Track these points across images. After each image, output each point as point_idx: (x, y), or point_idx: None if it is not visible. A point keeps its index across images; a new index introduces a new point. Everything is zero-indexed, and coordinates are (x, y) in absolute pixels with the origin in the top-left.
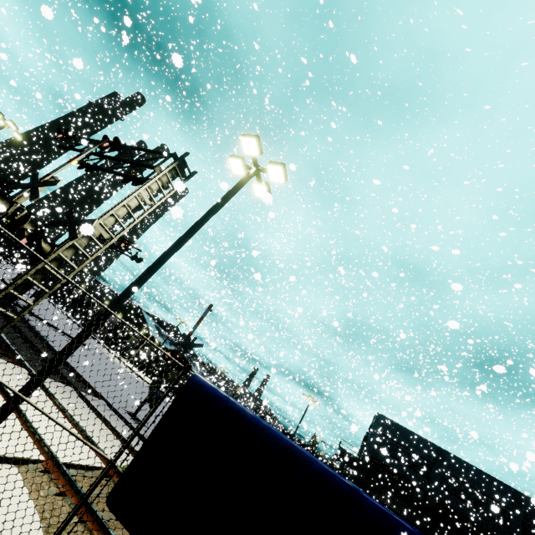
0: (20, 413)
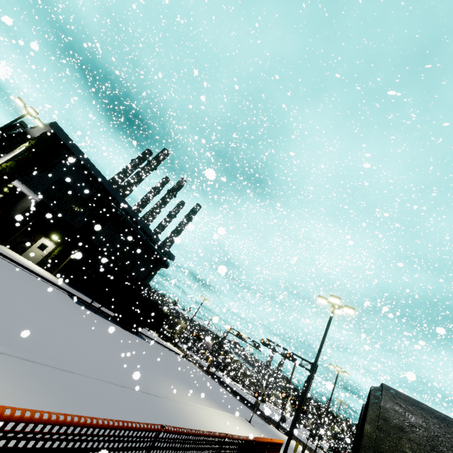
0: (307, 449)
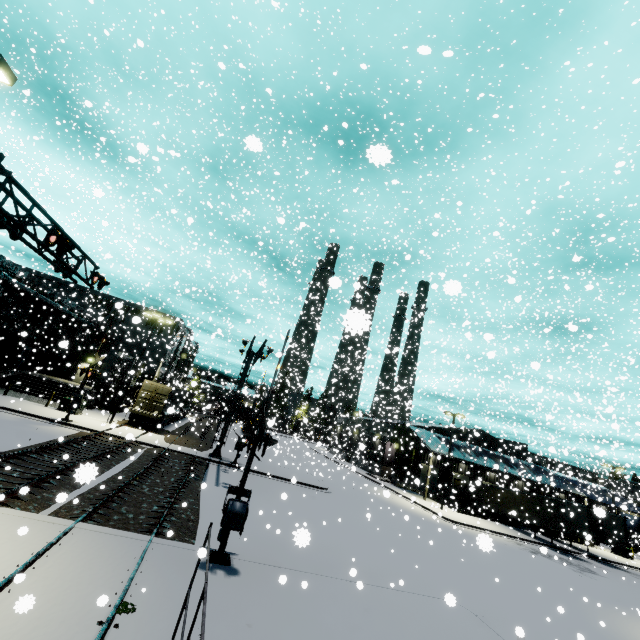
0: None
